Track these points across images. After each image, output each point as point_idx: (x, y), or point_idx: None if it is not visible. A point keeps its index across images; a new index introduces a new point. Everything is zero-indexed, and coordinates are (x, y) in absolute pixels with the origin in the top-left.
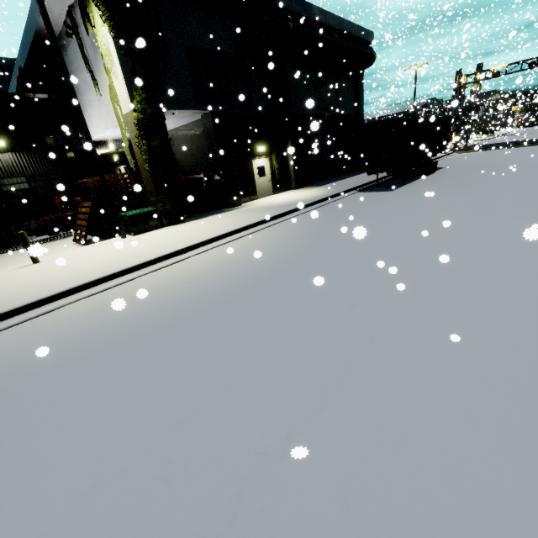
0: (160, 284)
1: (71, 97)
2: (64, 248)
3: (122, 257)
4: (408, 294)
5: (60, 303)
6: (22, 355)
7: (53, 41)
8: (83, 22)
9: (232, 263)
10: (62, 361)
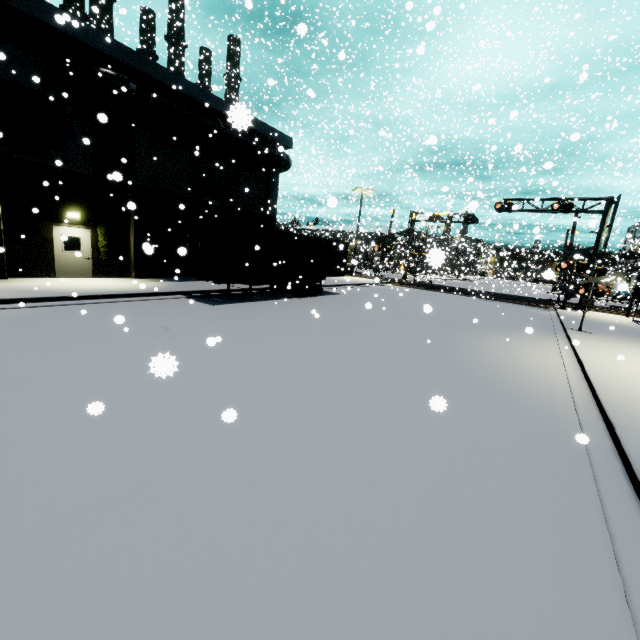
0: None
1: None
2: None
3: None
4: None
5: None
6: None
7: None
8: None
9: None
10: None
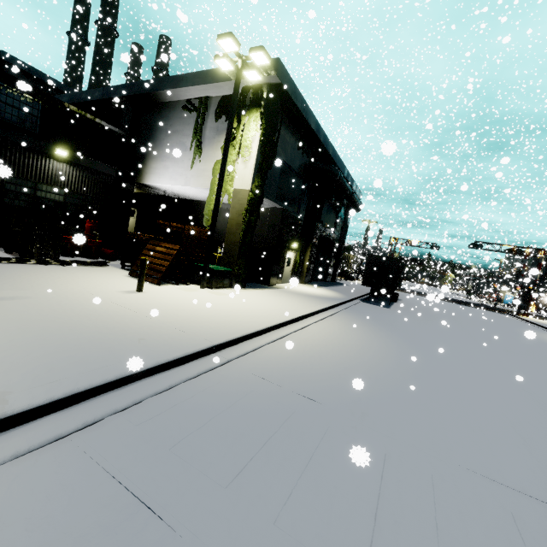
0: (325, 345)
1: (223, 166)
2: (127, 280)
3: (248, 310)
4: (523, 387)
5: (256, 343)
6: (308, 385)
7: (230, 127)
8: (218, 112)
9: (359, 340)
10: (360, 395)
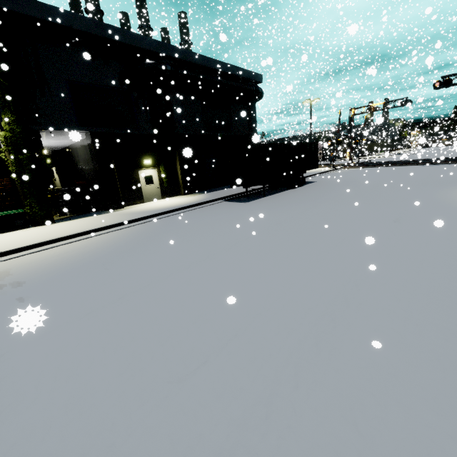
0: None
1: None
2: None
3: None
4: (63, 326)
5: None
6: None
7: None
8: None
9: (14, 272)
10: None
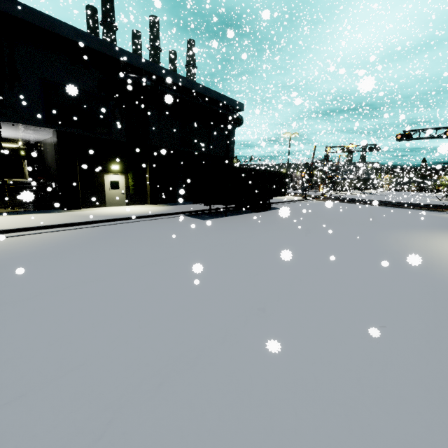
0: None
1: None
2: None
3: None
4: None
5: None
6: None
7: None
8: None
9: None
10: None
